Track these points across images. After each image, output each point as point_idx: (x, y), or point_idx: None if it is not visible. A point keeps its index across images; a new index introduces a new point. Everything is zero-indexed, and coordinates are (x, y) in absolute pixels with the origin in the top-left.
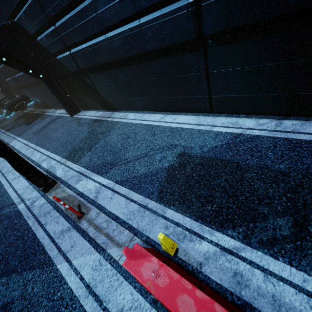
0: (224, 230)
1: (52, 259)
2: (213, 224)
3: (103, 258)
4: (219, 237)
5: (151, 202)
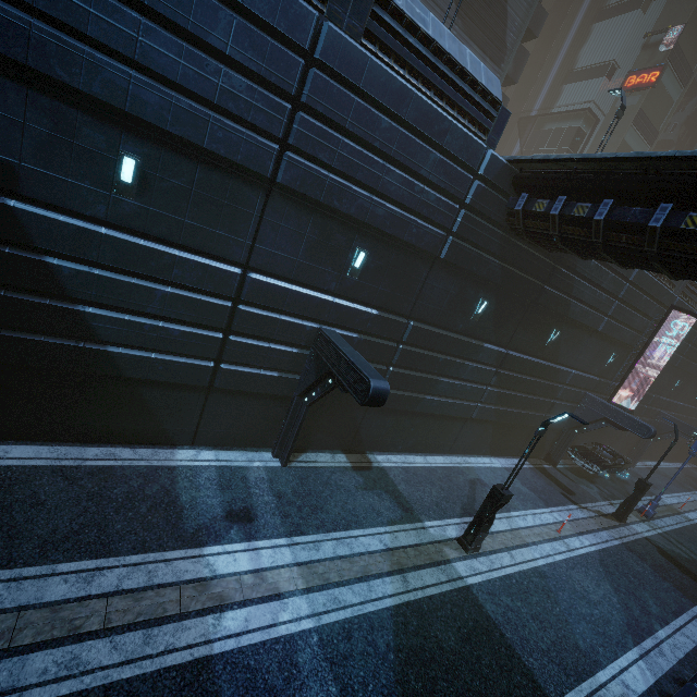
0: None
1: None
2: None
3: None
4: None
5: None
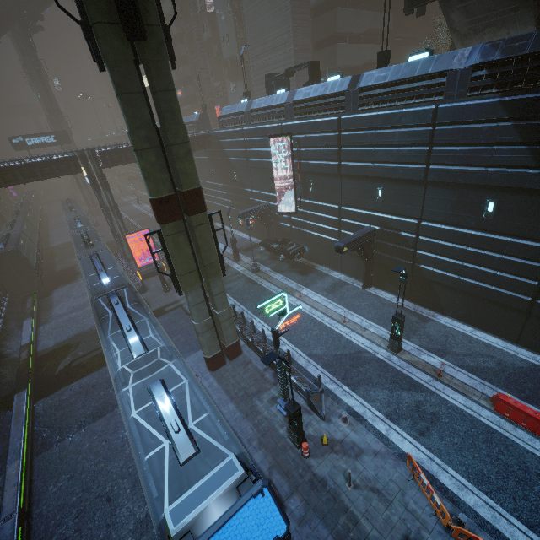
0: (532, 404)
1: (433, 391)
2: (526, 401)
3: (467, 398)
4: (530, 406)
5: (486, 382)
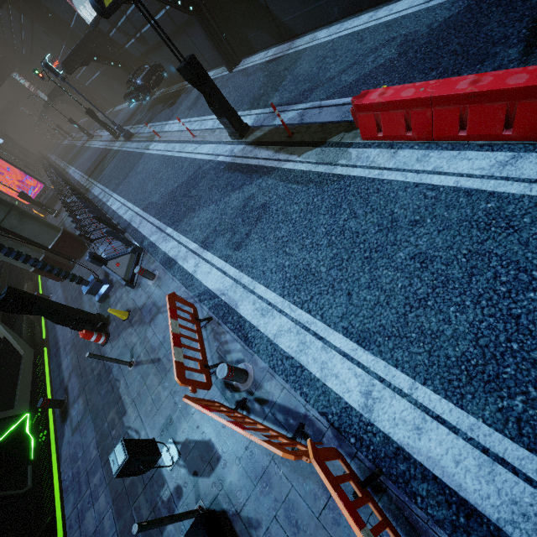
0: None
1: (275, 166)
2: None
3: (324, 147)
4: None
5: None
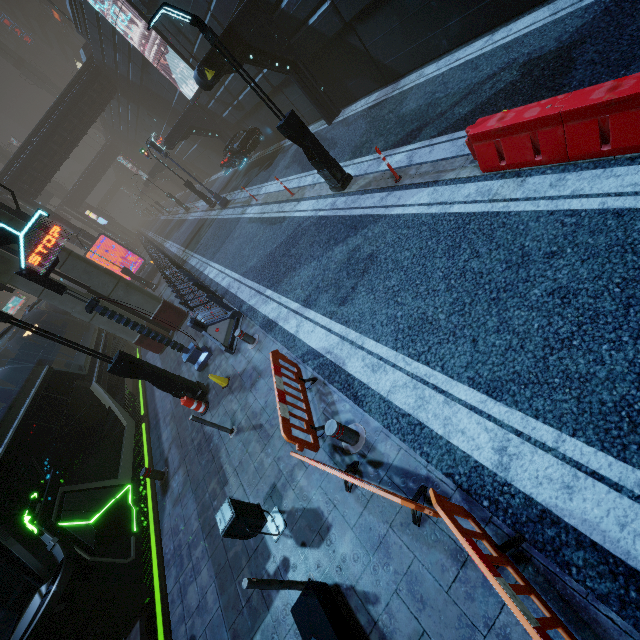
0: None
1: (382, 214)
2: None
3: (437, 187)
4: None
5: None
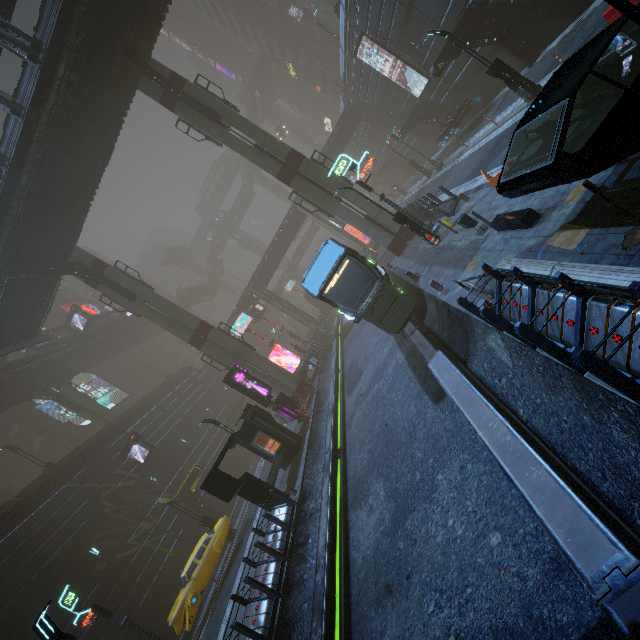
0: None
1: None
2: None
3: None
4: None
5: None
